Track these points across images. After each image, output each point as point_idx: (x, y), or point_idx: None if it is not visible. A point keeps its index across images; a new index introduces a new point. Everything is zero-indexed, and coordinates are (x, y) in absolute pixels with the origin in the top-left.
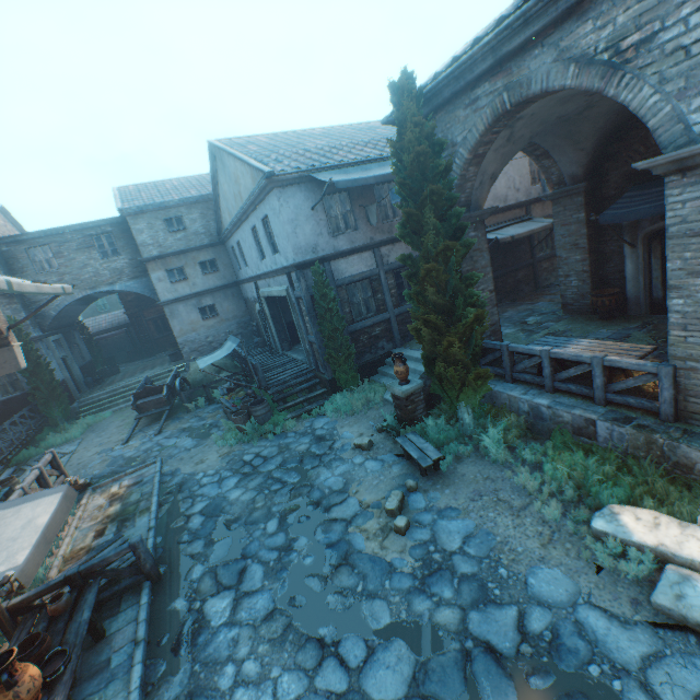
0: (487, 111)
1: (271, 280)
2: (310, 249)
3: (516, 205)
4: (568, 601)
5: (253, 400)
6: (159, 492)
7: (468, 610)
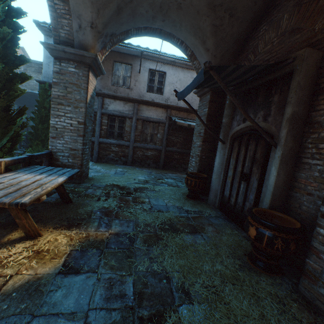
0: None
1: None
2: None
3: None
4: None
5: None
6: None
7: None
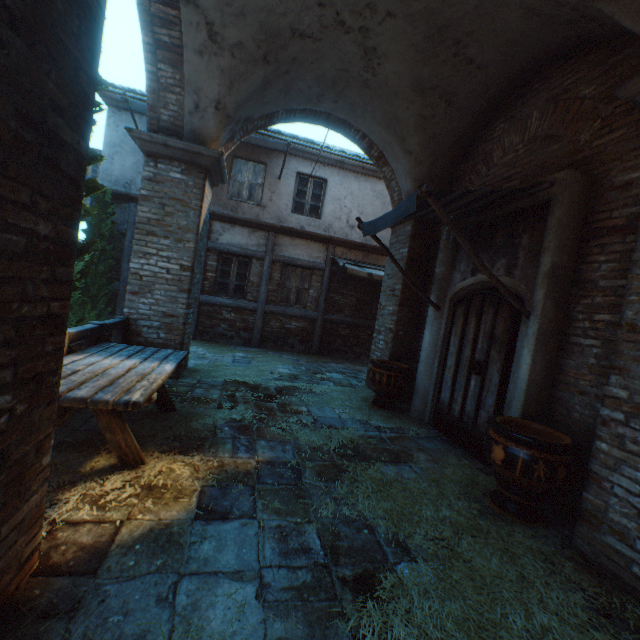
0: None
1: None
2: (122, 182)
3: None
4: None
5: None
6: None
7: None
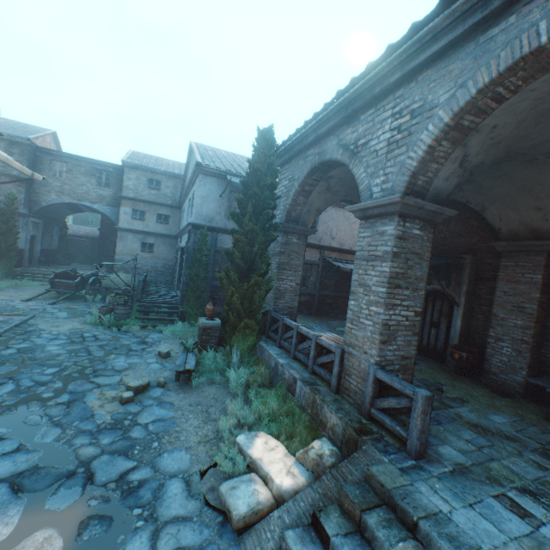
0: (309, 164)
1: (186, 235)
2: (207, 219)
3: None
4: (173, 472)
5: (121, 302)
6: (8, 329)
7: (105, 453)
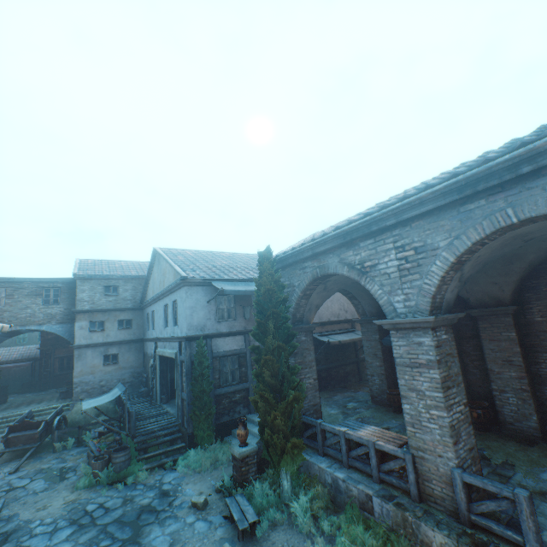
0: (310, 274)
1: (168, 343)
2: (199, 328)
3: (345, 320)
4: None
5: (117, 446)
6: None
7: None
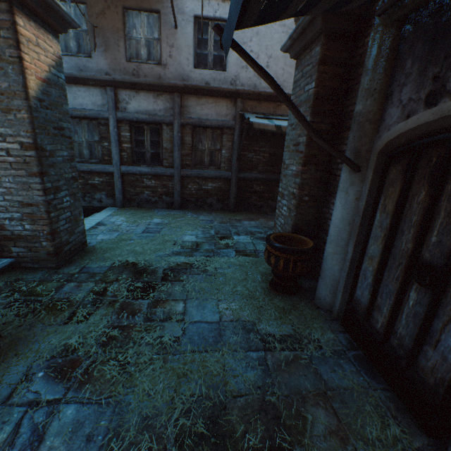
0: None
1: None
2: None
3: None
4: None
5: None
6: None
7: None
